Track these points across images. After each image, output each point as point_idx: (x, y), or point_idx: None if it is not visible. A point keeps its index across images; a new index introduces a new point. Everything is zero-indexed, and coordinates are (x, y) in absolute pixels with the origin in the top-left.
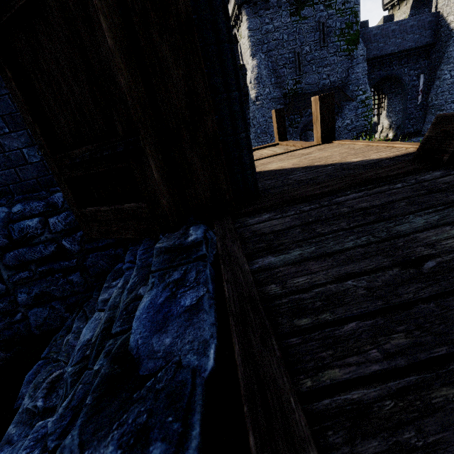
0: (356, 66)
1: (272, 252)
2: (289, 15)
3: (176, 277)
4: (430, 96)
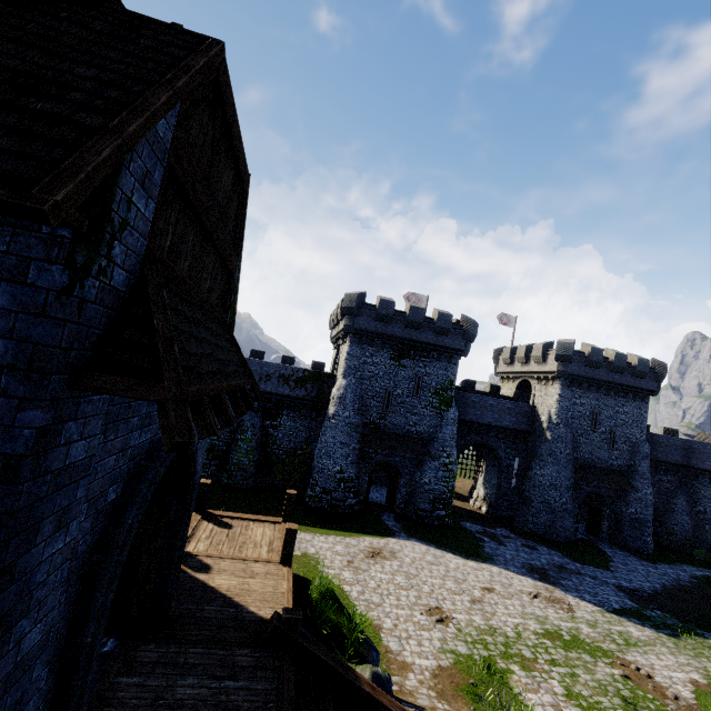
0: (445, 426)
1: (128, 675)
2: (390, 358)
3: None
4: (524, 484)
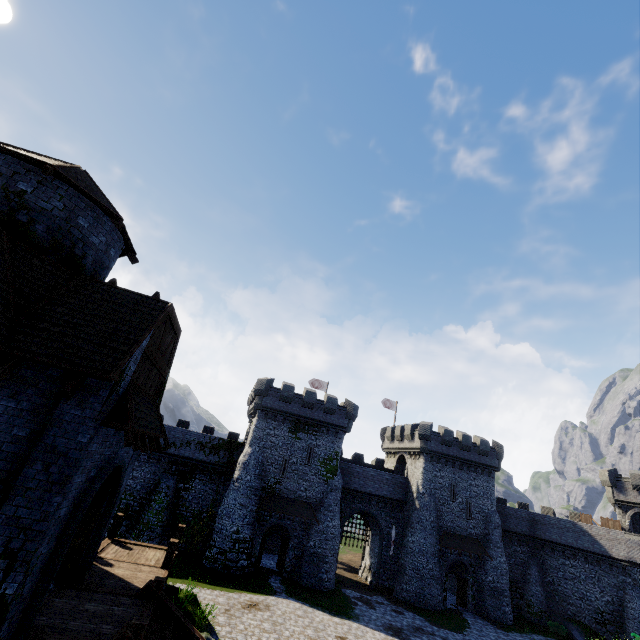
0: (330, 492)
1: (60, 598)
2: (289, 431)
3: None
4: (401, 552)
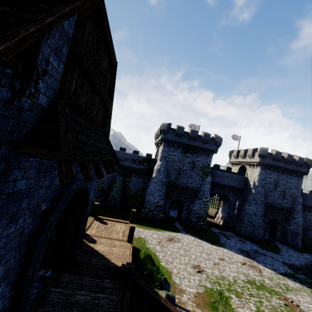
0: (205, 184)
1: (56, 287)
2: (181, 153)
3: (36, 285)
4: (240, 212)
